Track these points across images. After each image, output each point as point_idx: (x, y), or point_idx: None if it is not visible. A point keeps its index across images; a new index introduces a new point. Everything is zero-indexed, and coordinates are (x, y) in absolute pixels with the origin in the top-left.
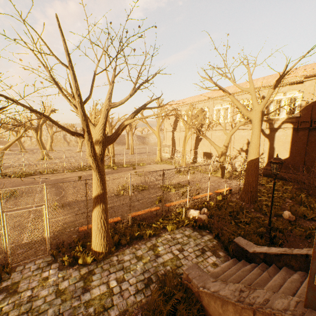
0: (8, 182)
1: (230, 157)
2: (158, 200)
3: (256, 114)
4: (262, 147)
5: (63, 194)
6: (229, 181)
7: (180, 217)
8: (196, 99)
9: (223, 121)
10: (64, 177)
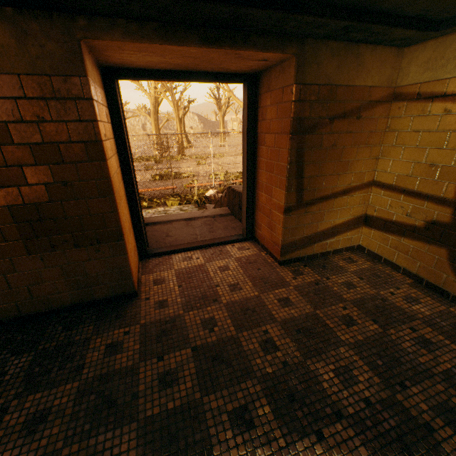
0: None
1: None
2: (188, 184)
3: None
4: None
5: None
6: None
7: (192, 196)
8: None
9: None
10: None
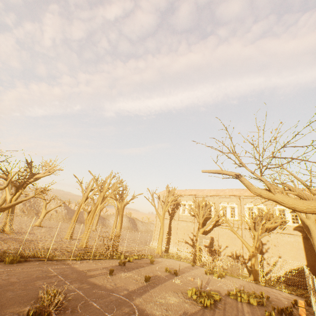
0: (2, 272)
1: (243, 257)
2: None
3: (313, 221)
4: (278, 250)
5: (132, 303)
6: (273, 290)
7: None
8: (199, 192)
9: (231, 218)
10: (81, 268)
